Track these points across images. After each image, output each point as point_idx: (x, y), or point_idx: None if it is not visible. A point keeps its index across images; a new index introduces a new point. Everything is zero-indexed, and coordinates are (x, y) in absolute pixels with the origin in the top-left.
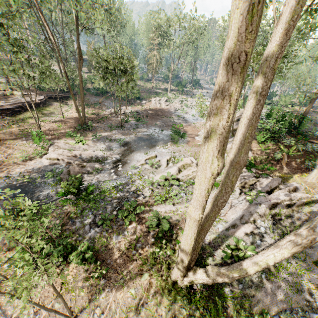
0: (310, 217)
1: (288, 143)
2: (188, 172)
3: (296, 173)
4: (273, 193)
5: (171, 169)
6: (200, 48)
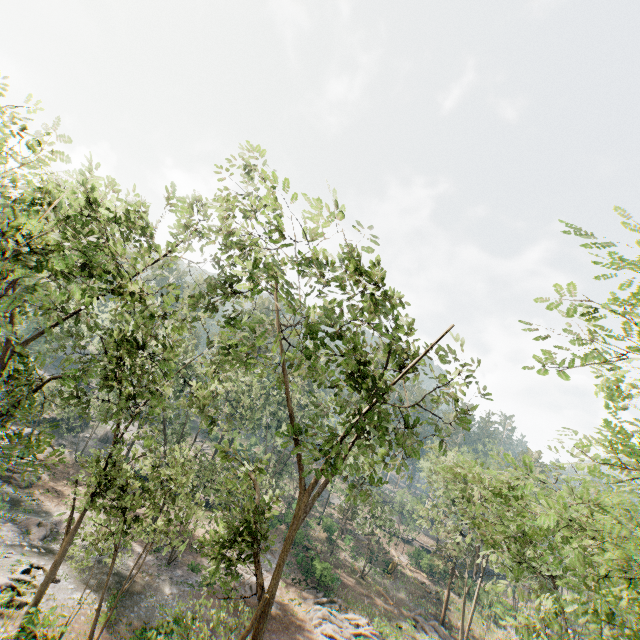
0: None
1: None
2: None
3: None
4: None
5: None
6: None
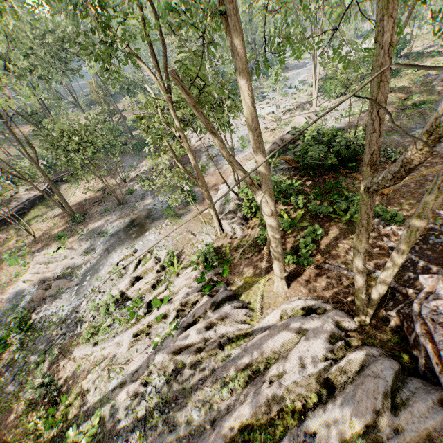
0: (214, 373)
1: (298, 204)
2: (139, 285)
3: (273, 271)
4: (187, 330)
5: (123, 283)
6: (255, 9)
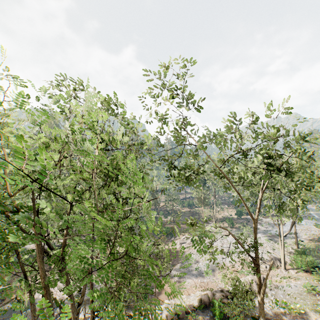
0: None
1: None
2: None
3: None
4: None
5: None
6: None
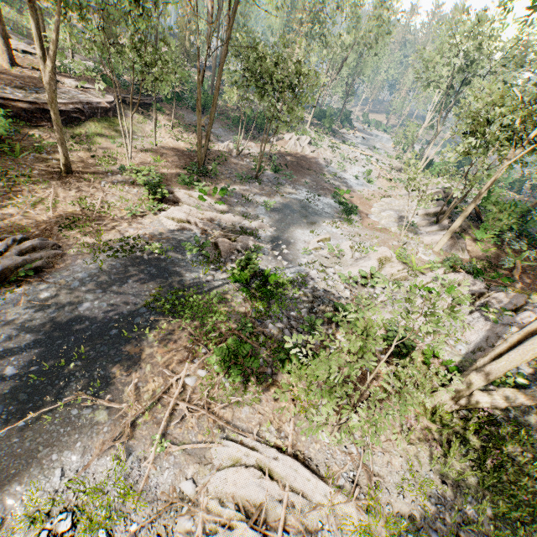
0: None
1: (517, 247)
2: (392, 270)
3: (532, 289)
4: (521, 313)
5: (369, 263)
6: (368, 58)
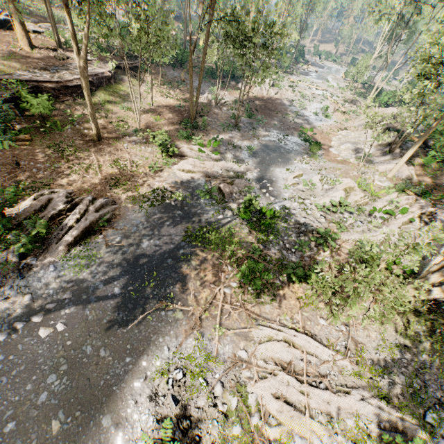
0: None
1: None
2: (356, 198)
3: None
4: None
5: (337, 193)
6: None
